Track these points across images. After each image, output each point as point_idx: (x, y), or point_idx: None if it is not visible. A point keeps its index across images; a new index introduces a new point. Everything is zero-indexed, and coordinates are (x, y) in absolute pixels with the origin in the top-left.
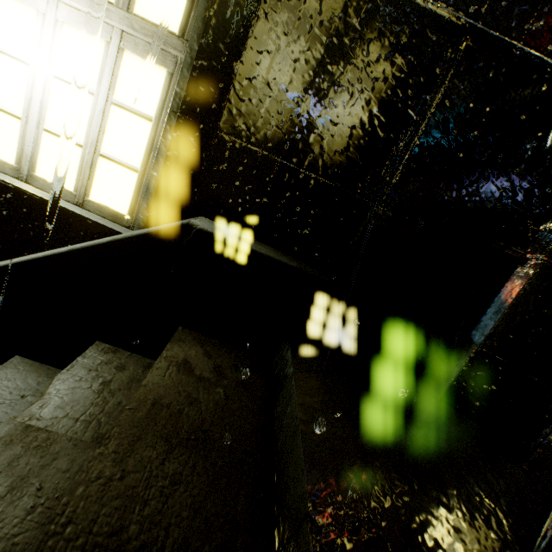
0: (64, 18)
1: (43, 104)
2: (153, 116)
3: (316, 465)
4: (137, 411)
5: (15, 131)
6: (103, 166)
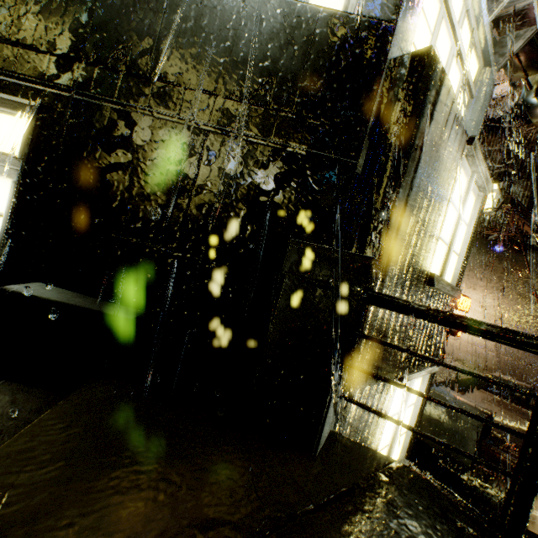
0: None
1: None
2: (4, 212)
3: None
4: None
5: None
6: None
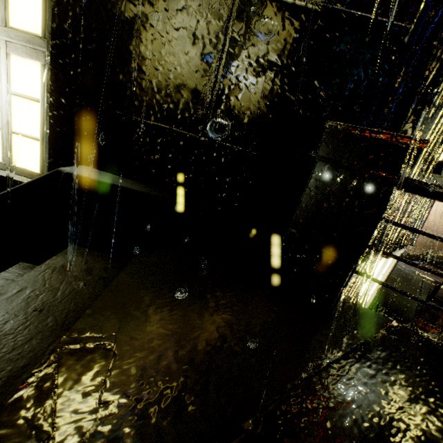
0: None
1: None
2: (40, 98)
3: (95, 315)
4: (3, 295)
5: None
6: (16, 140)
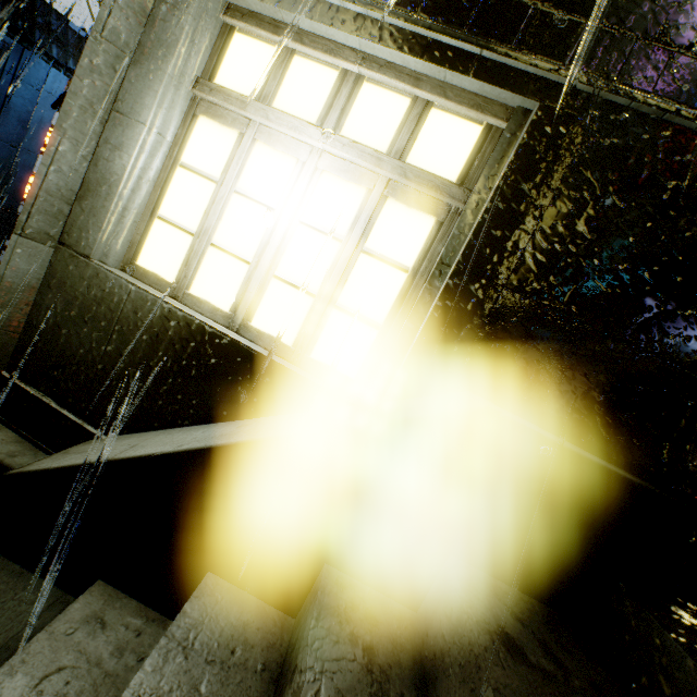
0: (325, 166)
1: (279, 249)
2: (410, 267)
3: None
4: None
5: (240, 276)
6: (335, 319)
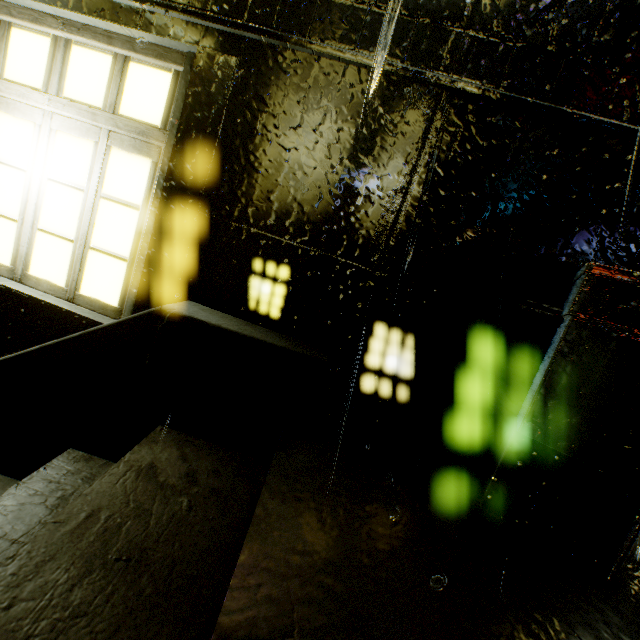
0: (57, 127)
1: (38, 205)
2: (141, 205)
3: (248, 587)
4: (63, 525)
5: (12, 233)
6: (93, 258)
